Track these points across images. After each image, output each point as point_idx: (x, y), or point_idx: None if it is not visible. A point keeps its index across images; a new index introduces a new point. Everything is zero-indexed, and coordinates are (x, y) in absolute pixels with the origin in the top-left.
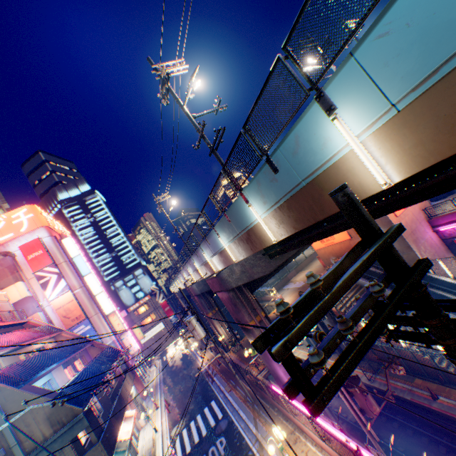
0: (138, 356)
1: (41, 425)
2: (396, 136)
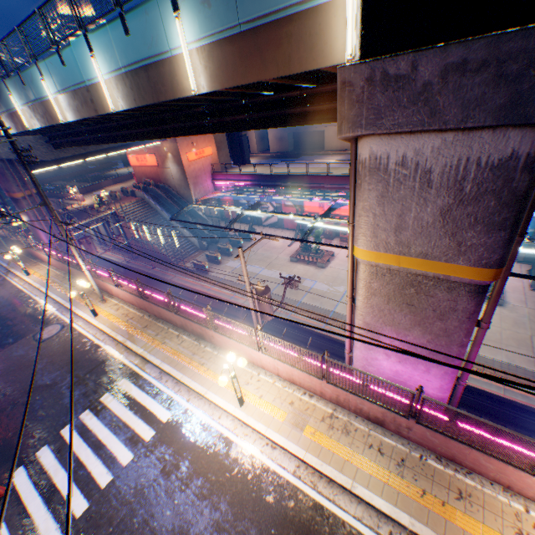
0: None
1: None
2: (63, 104)
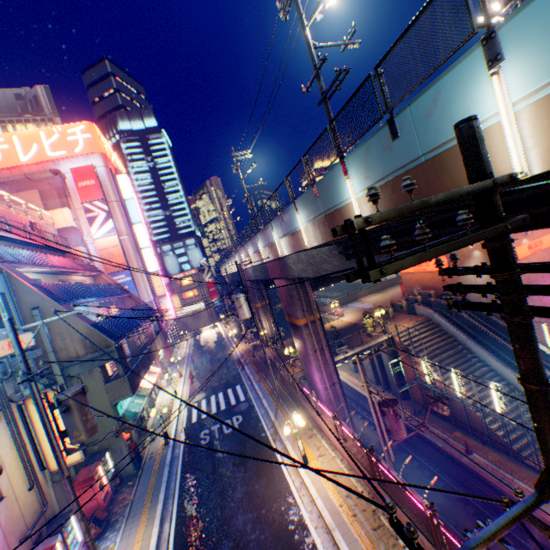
0: (172, 326)
1: (76, 343)
2: None
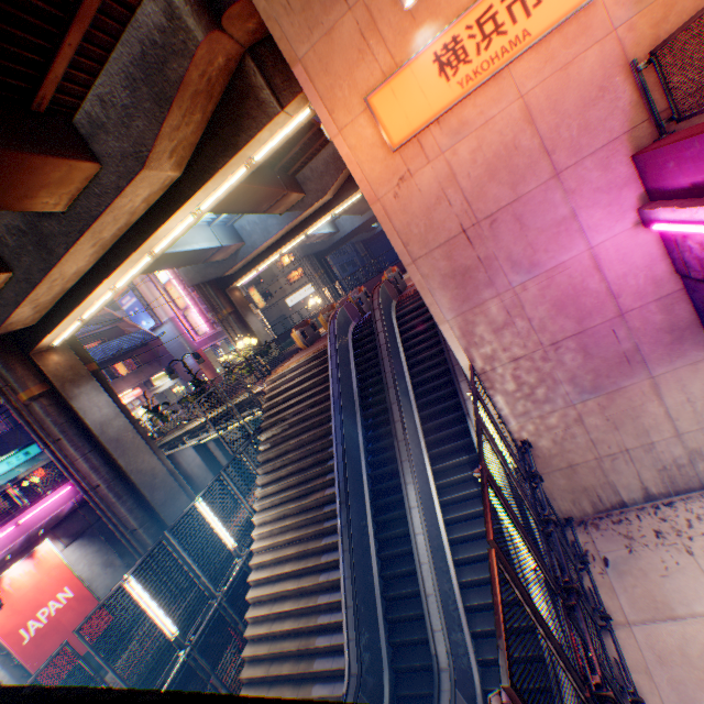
0: None
1: None
2: None
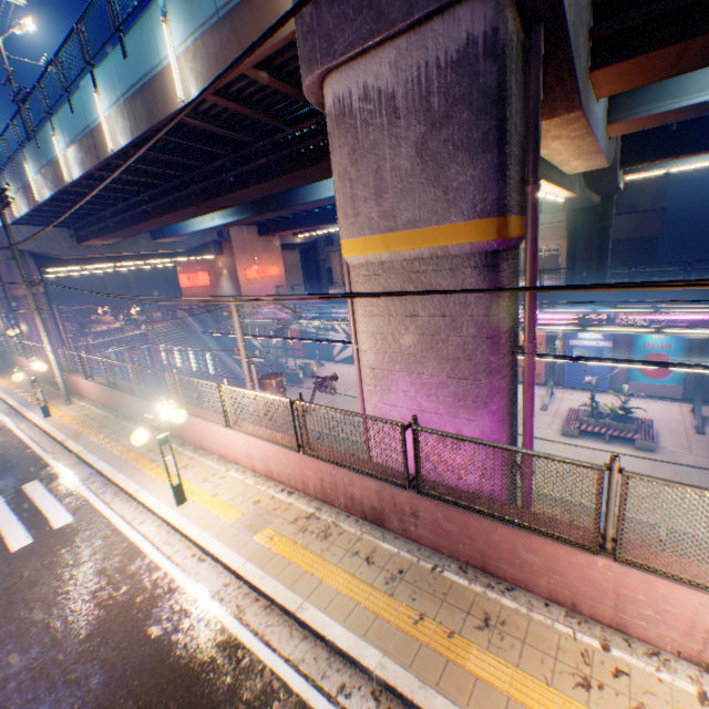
0: None
1: None
2: (71, 160)
